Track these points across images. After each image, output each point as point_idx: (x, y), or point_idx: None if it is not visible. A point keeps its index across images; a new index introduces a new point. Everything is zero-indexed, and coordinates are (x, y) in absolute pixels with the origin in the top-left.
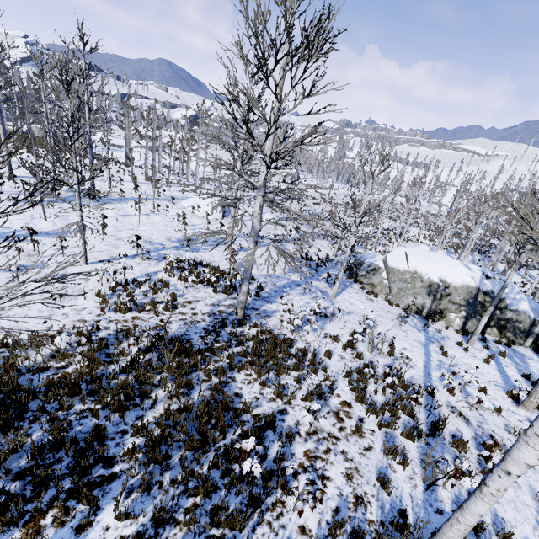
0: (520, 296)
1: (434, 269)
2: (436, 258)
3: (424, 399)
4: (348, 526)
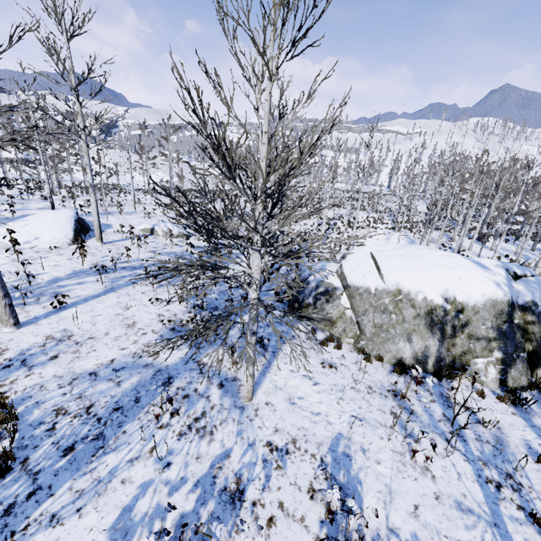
0: None
1: (429, 279)
2: (426, 258)
3: None
4: None
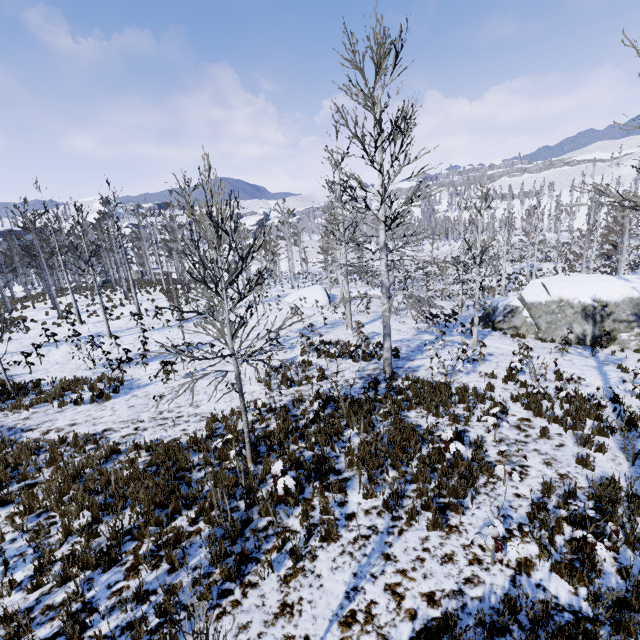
0: None
1: (581, 291)
2: (581, 280)
3: (610, 407)
4: (559, 491)
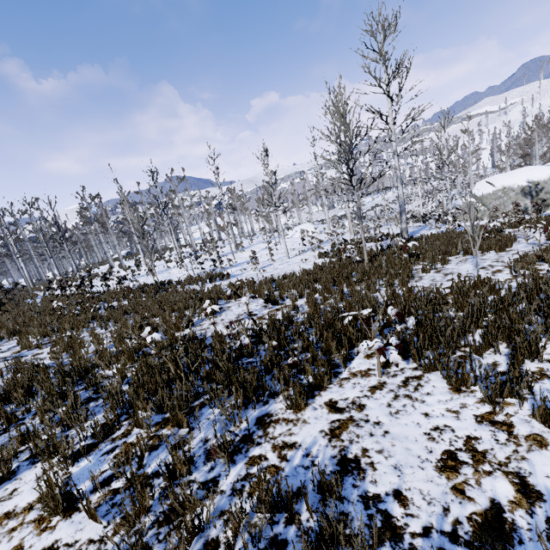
0: None
1: (518, 178)
2: (515, 172)
3: None
4: None
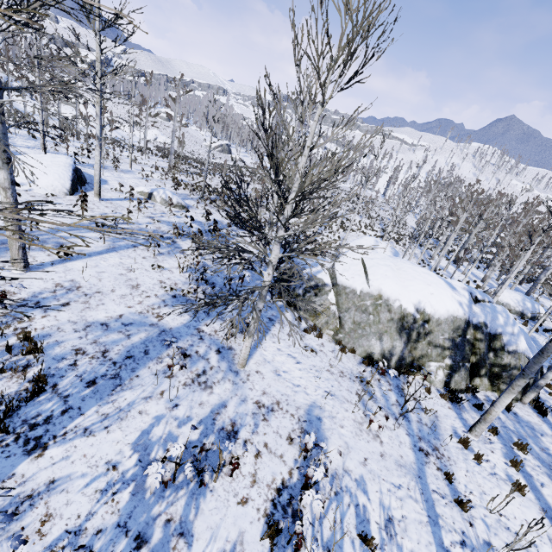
0: (517, 329)
1: (407, 290)
2: (408, 272)
3: None
4: None
